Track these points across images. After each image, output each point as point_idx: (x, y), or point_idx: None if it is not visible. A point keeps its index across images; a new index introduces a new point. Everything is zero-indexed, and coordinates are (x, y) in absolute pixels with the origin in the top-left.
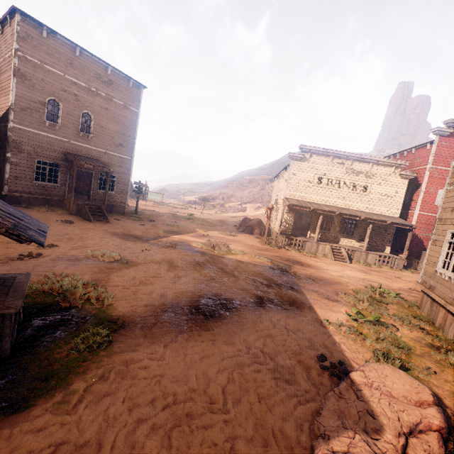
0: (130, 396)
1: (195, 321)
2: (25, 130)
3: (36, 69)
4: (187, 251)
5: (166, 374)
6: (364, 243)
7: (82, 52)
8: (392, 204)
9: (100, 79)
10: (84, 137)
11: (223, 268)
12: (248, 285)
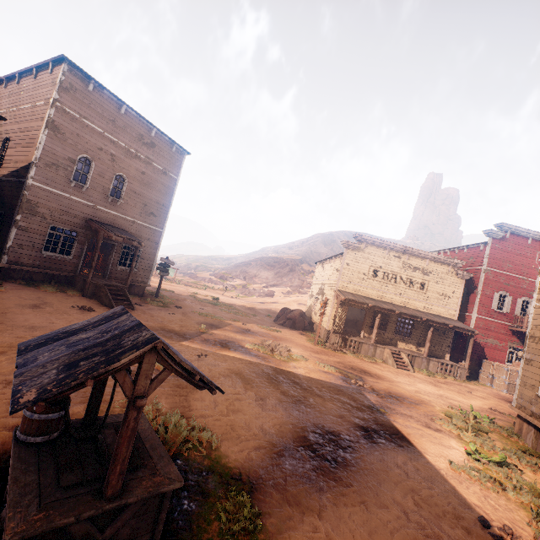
0: None
1: (324, 472)
2: (45, 189)
3: (73, 123)
4: (247, 356)
5: None
6: (425, 348)
7: (128, 111)
8: (450, 305)
9: (142, 140)
10: (112, 203)
11: (298, 382)
12: (340, 409)
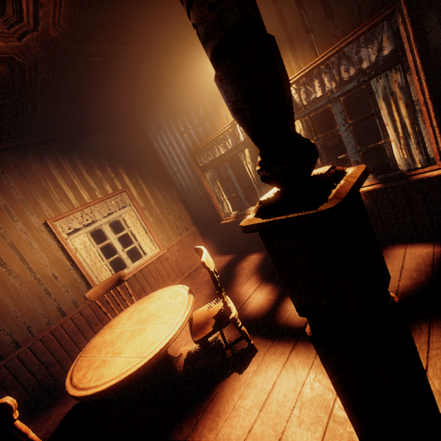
0: None
1: None
2: None
3: None
4: None
5: None
6: None
7: None
8: None
9: None
10: None
11: None
12: None
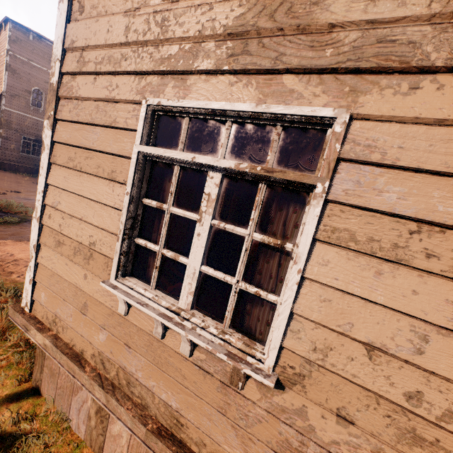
0: (14, 234)
1: None
2: (14, 112)
3: (24, 65)
4: None
5: None
6: None
7: None
8: None
9: None
10: None
11: None
12: None
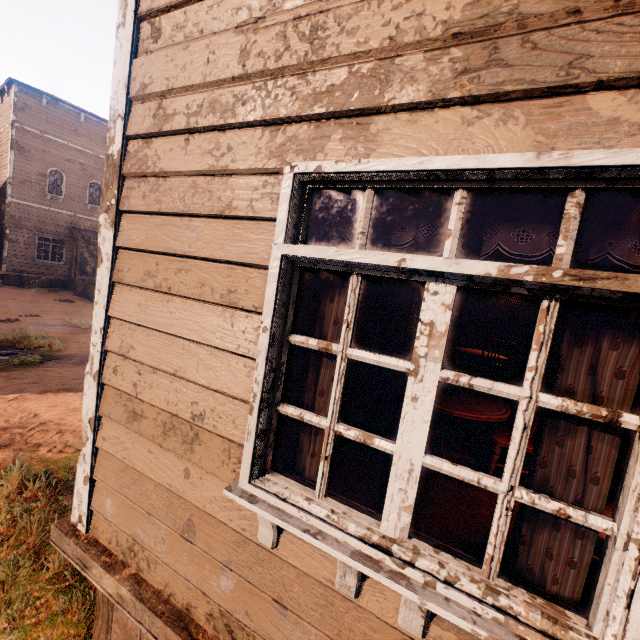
0: (36, 380)
1: None
2: (24, 204)
3: (36, 140)
4: None
5: (71, 377)
6: None
7: (88, 118)
8: None
9: None
10: (92, 210)
11: None
12: None
